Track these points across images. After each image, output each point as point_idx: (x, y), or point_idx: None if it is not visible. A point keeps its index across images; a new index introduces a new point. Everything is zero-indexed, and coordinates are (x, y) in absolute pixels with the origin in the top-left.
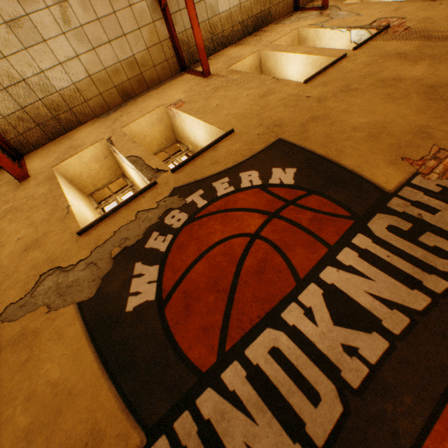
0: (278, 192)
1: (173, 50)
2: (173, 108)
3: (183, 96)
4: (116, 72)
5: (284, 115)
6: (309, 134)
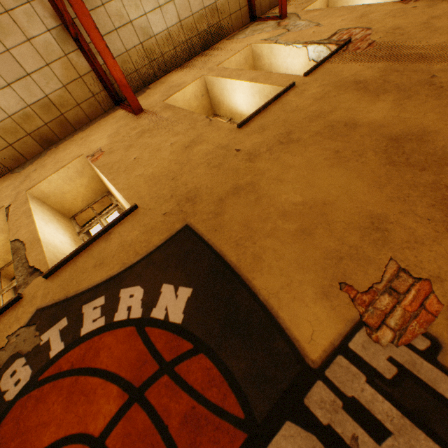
0: (156, 340)
1: (100, 83)
2: (89, 160)
3: (105, 142)
4: (27, 118)
5: (203, 182)
6: (224, 220)
